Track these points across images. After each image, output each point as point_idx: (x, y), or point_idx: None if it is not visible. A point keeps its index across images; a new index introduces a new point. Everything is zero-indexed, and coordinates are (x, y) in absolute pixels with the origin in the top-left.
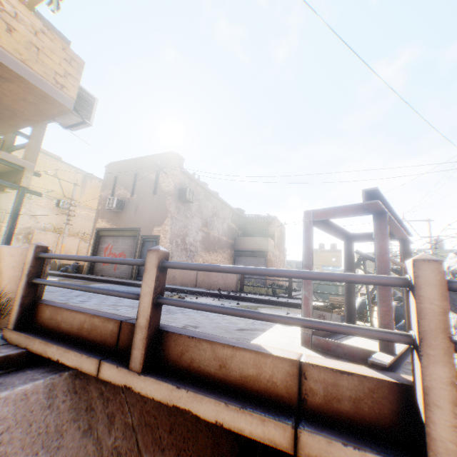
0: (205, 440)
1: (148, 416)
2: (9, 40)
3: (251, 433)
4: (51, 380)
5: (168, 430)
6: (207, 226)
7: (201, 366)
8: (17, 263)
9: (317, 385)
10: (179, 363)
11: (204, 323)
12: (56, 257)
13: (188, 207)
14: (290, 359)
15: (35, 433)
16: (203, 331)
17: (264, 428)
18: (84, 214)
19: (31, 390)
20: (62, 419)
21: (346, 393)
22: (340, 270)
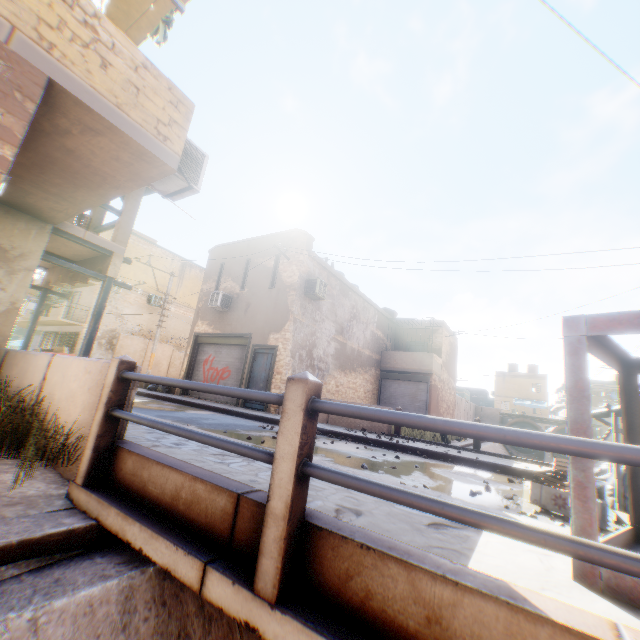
0: None
1: None
2: (102, 78)
3: None
4: (129, 581)
5: None
6: (343, 333)
7: (386, 609)
8: (94, 383)
9: None
10: (343, 593)
11: (368, 504)
12: (146, 379)
13: (318, 306)
14: None
15: None
16: (373, 524)
17: None
18: (180, 314)
19: (98, 598)
20: None
21: None
22: (544, 408)
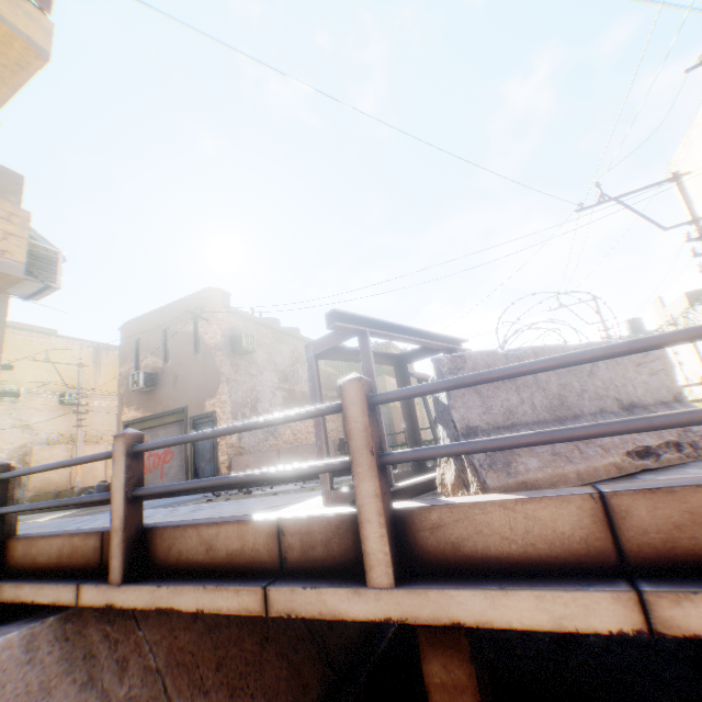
0: (276, 672)
1: (181, 654)
2: None
3: (229, 609)
4: (31, 630)
5: (215, 667)
6: (288, 380)
7: (189, 557)
8: None
9: (294, 539)
10: (168, 560)
11: (227, 512)
12: (20, 474)
13: (252, 360)
14: (268, 519)
15: (11, 694)
16: None
17: (239, 599)
18: (107, 406)
19: (2, 646)
20: (49, 673)
21: (319, 538)
22: None
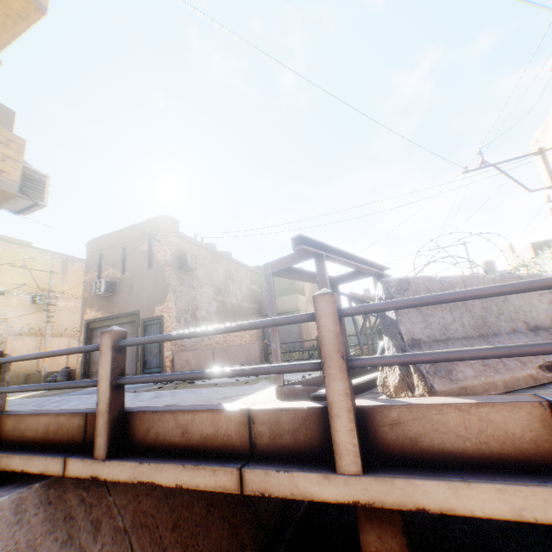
0: (219, 532)
1: (144, 516)
2: None
3: (206, 486)
4: (19, 494)
5: (171, 528)
6: (221, 293)
7: (166, 438)
8: None
9: (263, 428)
10: (146, 440)
11: (188, 400)
12: (12, 360)
13: (194, 275)
14: (240, 409)
15: (2, 551)
16: None
17: (216, 478)
18: (71, 306)
19: None
20: (35, 533)
21: (286, 427)
22: None
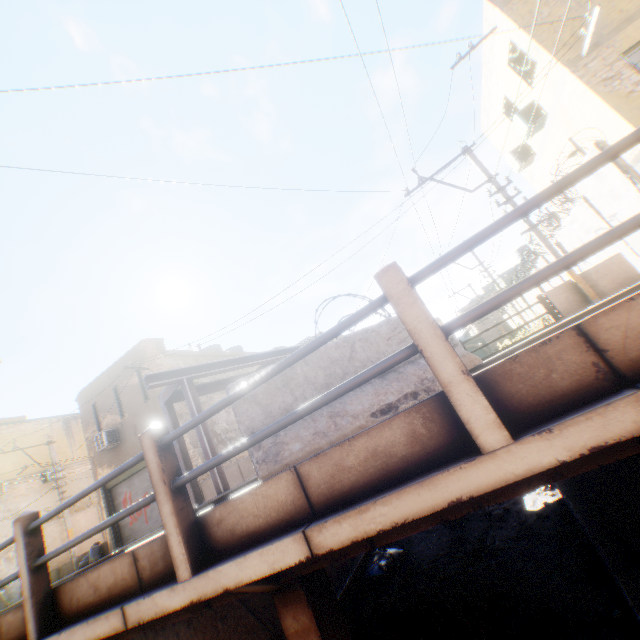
0: None
1: None
2: None
3: (105, 632)
4: None
5: None
6: None
7: (85, 600)
8: None
9: (145, 561)
10: (73, 608)
11: None
12: None
13: None
14: (128, 551)
15: None
16: None
17: (110, 622)
18: (89, 470)
19: None
20: None
21: (159, 554)
22: None
